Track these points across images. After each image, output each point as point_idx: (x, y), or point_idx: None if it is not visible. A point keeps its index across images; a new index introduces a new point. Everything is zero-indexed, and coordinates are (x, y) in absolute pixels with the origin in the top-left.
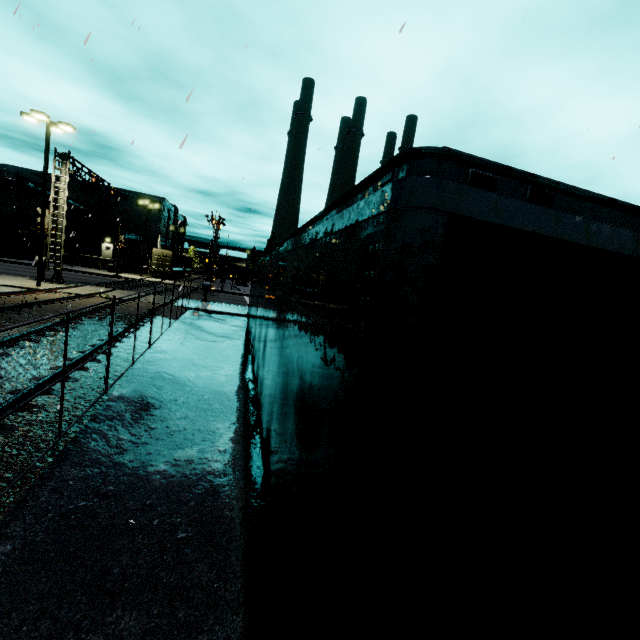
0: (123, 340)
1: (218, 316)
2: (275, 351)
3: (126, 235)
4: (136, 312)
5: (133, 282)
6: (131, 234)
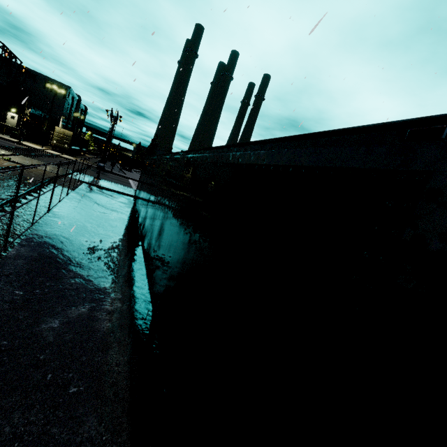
0: (24, 202)
1: (108, 192)
2: (178, 242)
3: (31, 110)
4: (37, 178)
5: (34, 151)
6: (36, 110)
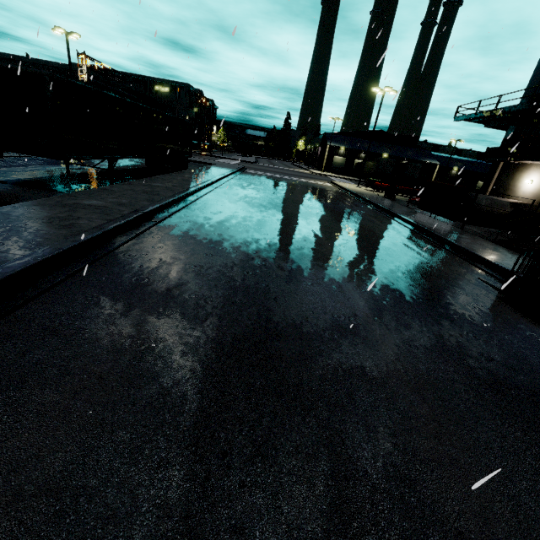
0: None
1: None
2: None
3: None
4: None
5: None
6: None
